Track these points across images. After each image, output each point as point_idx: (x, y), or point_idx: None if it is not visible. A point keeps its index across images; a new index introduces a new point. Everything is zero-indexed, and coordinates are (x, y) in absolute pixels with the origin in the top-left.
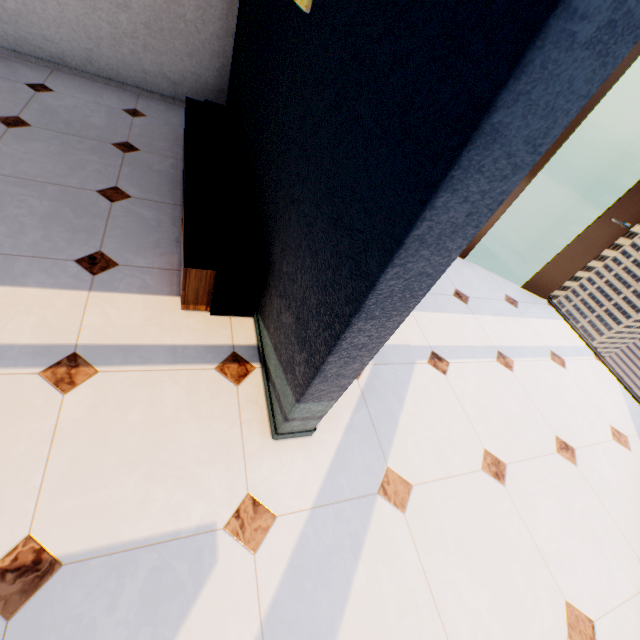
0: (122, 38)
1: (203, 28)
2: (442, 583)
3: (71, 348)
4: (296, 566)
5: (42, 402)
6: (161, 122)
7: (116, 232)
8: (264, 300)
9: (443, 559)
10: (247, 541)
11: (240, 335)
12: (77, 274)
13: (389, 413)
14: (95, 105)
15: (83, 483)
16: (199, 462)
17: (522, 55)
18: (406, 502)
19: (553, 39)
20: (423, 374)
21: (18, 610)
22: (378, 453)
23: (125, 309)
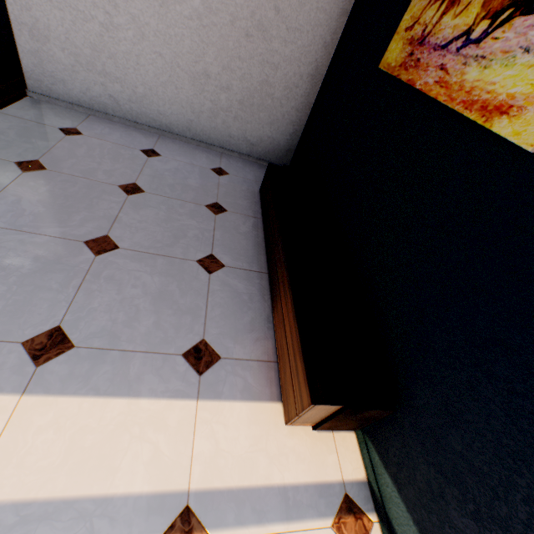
0: (218, 111)
1: (286, 103)
2: None
3: (183, 497)
4: None
5: None
6: (240, 179)
7: (215, 312)
8: (383, 431)
9: None
10: None
11: (347, 462)
12: (185, 374)
13: None
14: (190, 166)
15: None
16: None
17: None
18: None
19: None
20: None
21: None
22: None
23: (231, 426)
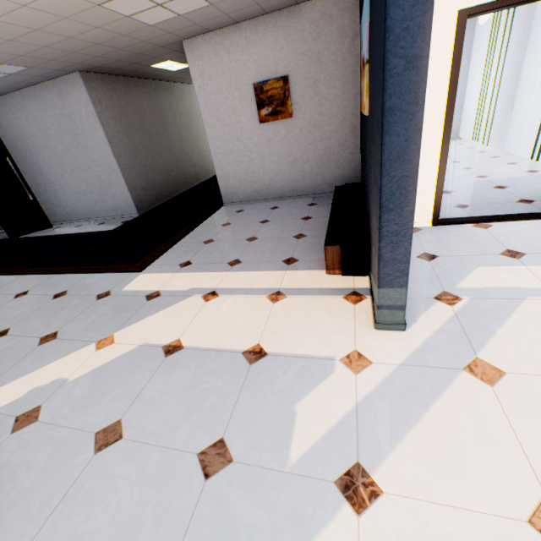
0: (306, 175)
1: (343, 153)
2: (535, 441)
3: (277, 289)
4: (383, 387)
5: (266, 305)
6: (324, 204)
7: (299, 249)
8: (370, 259)
9: (540, 427)
10: (352, 368)
11: (359, 284)
12: (282, 265)
13: (484, 327)
14: (294, 207)
15: (278, 332)
16: (329, 332)
17: (382, 87)
18: (495, 381)
19: (389, 78)
20: (534, 306)
21: (253, 363)
22: (467, 348)
23: (300, 276)
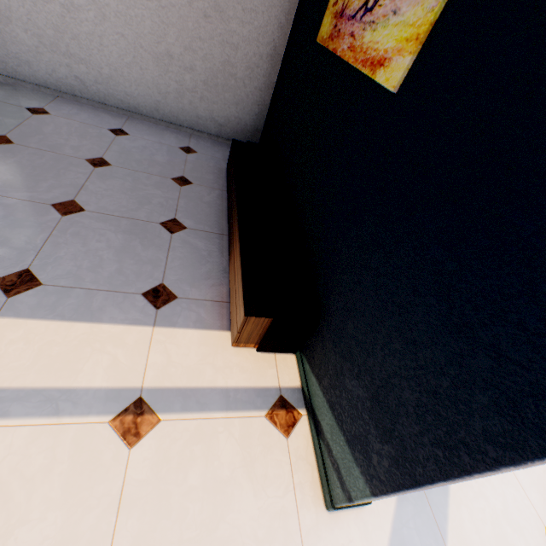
0: (184, 92)
1: (249, 83)
2: None
3: (137, 391)
4: None
5: (110, 458)
6: (208, 157)
7: (175, 263)
8: (312, 344)
9: None
10: None
11: (285, 375)
12: (143, 308)
13: None
14: (159, 144)
15: None
16: (257, 541)
17: None
18: None
19: None
20: None
21: None
22: (435, 531)
23: (183, 346)
